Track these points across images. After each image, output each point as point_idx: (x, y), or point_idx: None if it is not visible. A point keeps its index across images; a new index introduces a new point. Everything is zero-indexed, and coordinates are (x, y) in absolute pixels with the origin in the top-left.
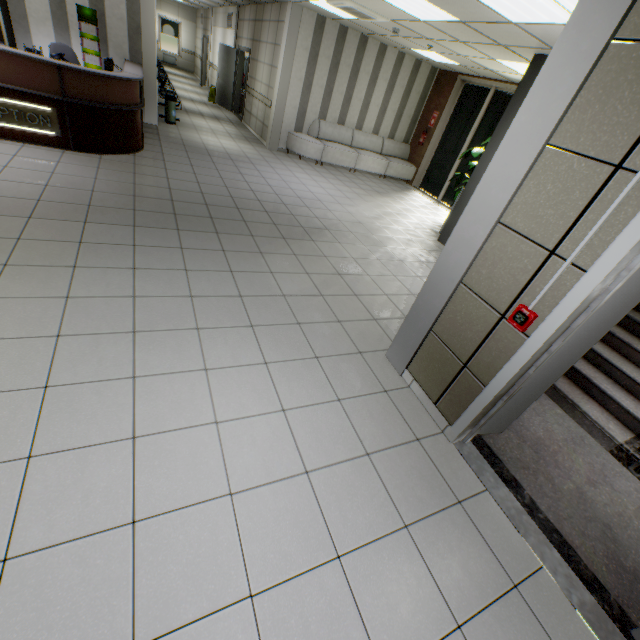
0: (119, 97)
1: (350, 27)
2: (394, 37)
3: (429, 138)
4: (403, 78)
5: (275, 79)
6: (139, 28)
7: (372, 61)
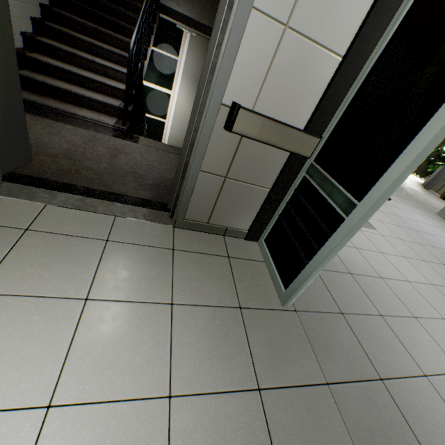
0: None
1: None
2: None
3: None
4: None
5: None
6: None
7: None
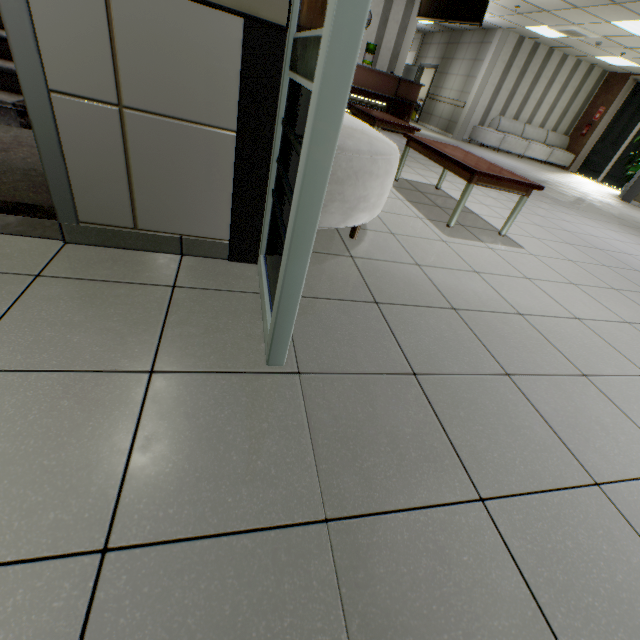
0: (415, 97)
1: (543, 43)
2: (587, 48)
3: (592, 130)
4: (575, 81)
5: (471, 86)
6: (397, 55)
7: (552, 68)
